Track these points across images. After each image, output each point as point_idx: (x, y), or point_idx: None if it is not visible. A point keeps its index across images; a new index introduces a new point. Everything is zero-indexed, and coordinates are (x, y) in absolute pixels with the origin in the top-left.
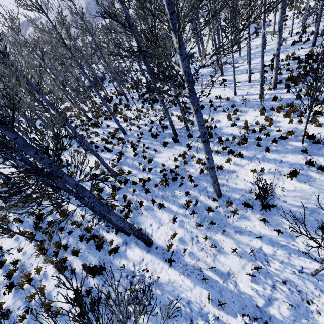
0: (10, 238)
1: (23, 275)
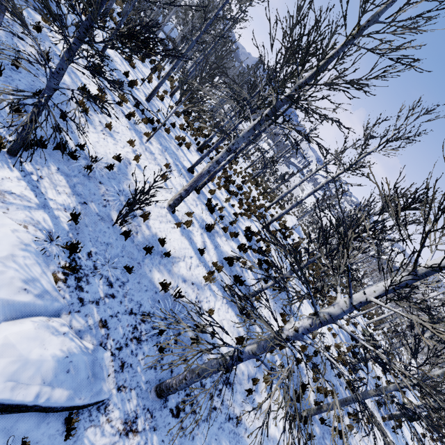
0: None
1: None
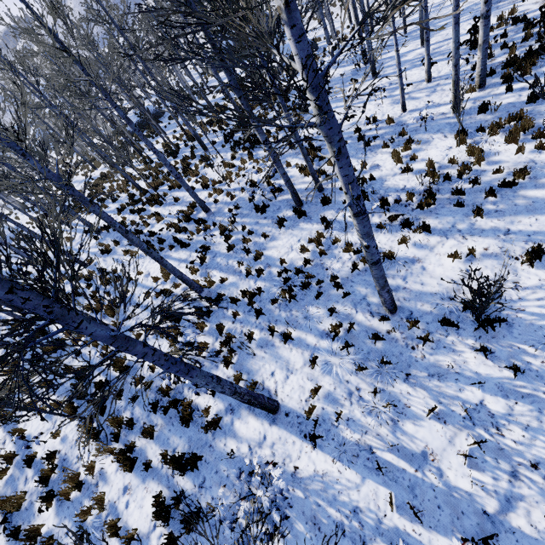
0: (38, 415)
1: (65, 478)
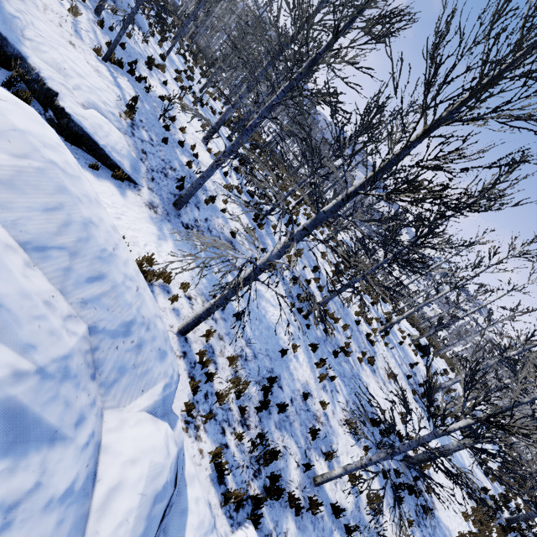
0: None
1: None
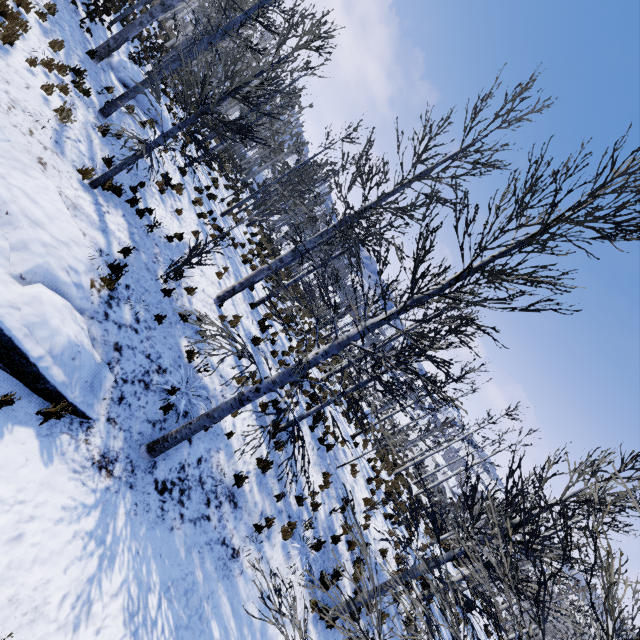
0: None
1: None
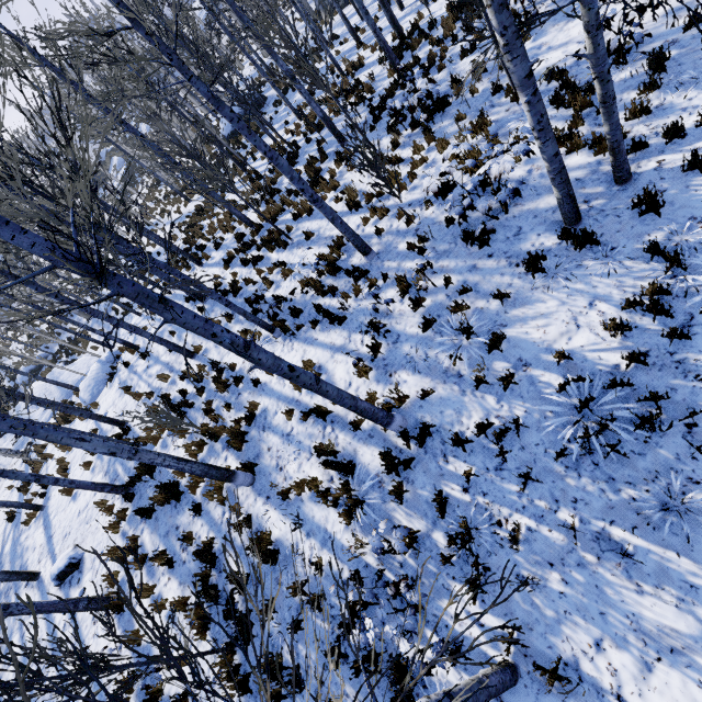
0: (156, 613)
1: None
